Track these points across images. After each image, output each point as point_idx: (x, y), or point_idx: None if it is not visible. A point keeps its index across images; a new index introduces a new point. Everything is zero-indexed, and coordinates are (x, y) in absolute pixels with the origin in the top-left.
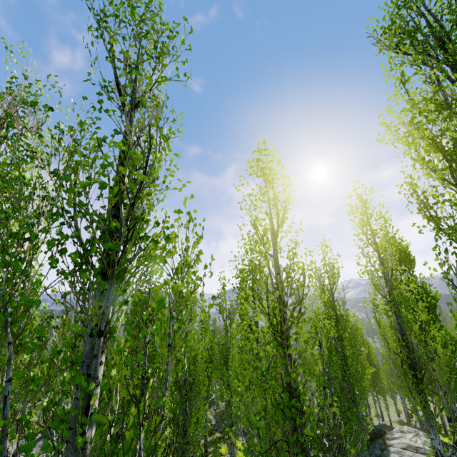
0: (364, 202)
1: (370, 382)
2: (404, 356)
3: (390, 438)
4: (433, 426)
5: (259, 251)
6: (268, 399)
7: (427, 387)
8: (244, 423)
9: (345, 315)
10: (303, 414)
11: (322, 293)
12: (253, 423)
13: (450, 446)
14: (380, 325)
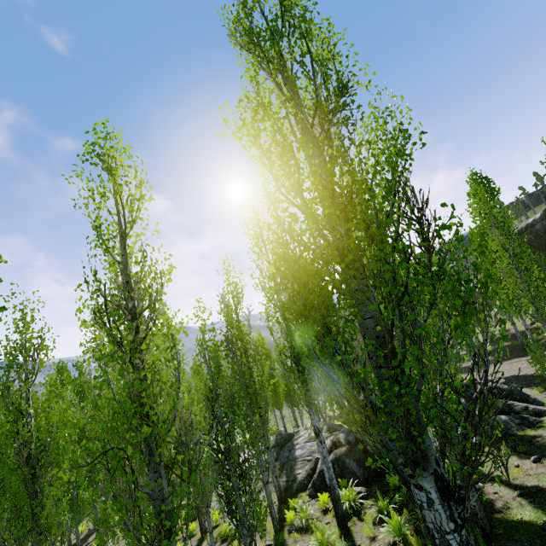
0: (257, 214)
1: (285, 396)
2: (291, 356)
3: (297, 438)
4: (313, 408)
5: (94, 255)
6: (124, 424)
7: (307, 377)
8: (81, 454)
9: (249, 333)
10: (153, 420)
11: (228, 316)
12: (92, 450)
13: (338, 426)
14: (272, 334)
